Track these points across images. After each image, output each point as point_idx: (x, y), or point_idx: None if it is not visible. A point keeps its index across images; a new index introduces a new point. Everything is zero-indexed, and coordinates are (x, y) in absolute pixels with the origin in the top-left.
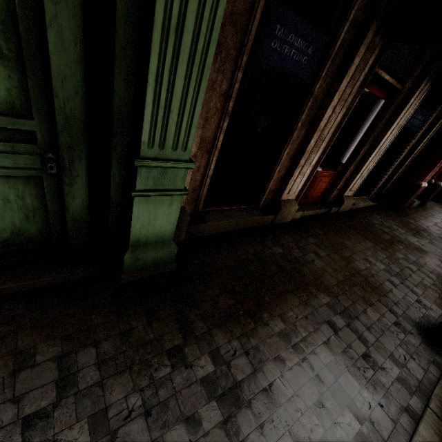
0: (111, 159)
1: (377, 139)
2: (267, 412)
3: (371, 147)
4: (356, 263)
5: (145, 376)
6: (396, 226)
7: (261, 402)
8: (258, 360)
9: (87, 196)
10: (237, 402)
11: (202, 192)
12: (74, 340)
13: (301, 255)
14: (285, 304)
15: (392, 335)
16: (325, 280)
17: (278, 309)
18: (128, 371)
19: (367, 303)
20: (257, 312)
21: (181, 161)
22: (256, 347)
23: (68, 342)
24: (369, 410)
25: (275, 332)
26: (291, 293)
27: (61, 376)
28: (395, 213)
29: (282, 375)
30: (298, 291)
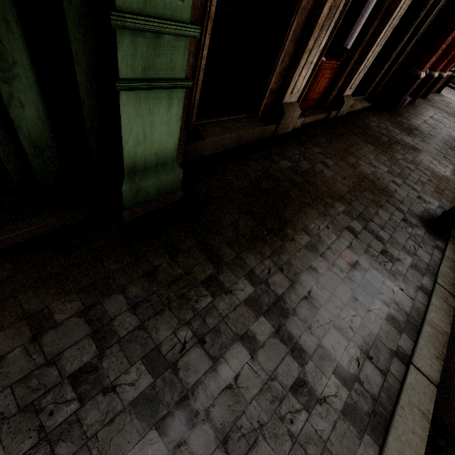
0: (65, 21)
1: (390, 9)
2: (312, 315)
3: (381, 22)
4: (362, 168)
5: (187, 310)
6: (391, 127)
7: (304, 308)
8: (293, 274)
9: (41, 102)
10: (283, 313)
11: (193, 96)
12: (94, 291)
13: (310, 167)
14: (306, 218)
15: (402, 231)
16: (337, 188)
17: (300, 224)
18: (167, 309)
19: (377, 205)
20: (281, 230)
21: (180, 22)
22: (288, 262)
23: (87, 295)
24: (393, 295)
25: (303, 245)
26: (309, 206)
27: (94, 329)
28: (389, 113)
29: (317, 282)
30: (315, 203)
